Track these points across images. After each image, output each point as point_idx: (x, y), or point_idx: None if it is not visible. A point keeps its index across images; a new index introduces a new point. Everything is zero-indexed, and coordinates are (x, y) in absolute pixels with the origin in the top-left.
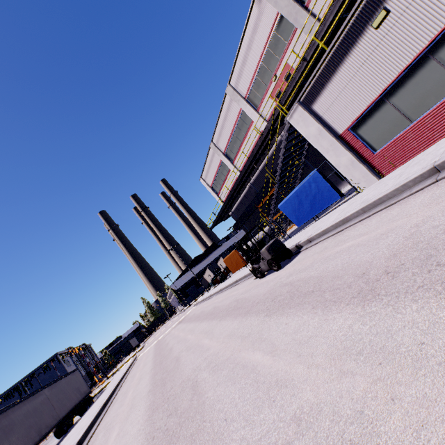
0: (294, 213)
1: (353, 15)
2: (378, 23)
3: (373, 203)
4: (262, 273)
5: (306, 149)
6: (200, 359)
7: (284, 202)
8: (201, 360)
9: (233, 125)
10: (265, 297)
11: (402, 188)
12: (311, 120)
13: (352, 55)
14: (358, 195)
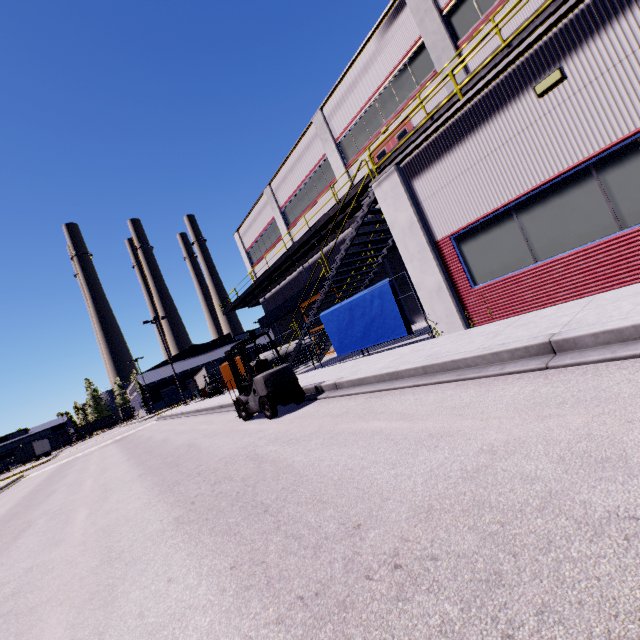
0: (338, 334)
1: (515, 61)
2: (544, 89)
3: (442, 364)
4: (249, 413)
5: (389, 247)
6: (25, 565)
7: (329, 312)
8: (23, 569)
9: (308, 173)
10: (216, 466)
11: (491, 358)
12: (404, 202)
13: (492, 125)
14: (430, 341)
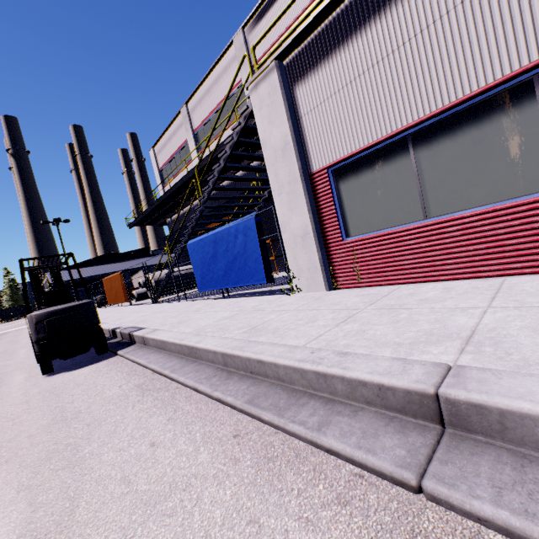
0: (202, 267)
1: None
2: None
3: (246, 360)
4: None
5: None
6: None
7: (196, 241)
8: None
9: (223, 98)
10: None
11: (316, 380)
12: (281, 113)
13: (407, 2)
14: (282, 298)
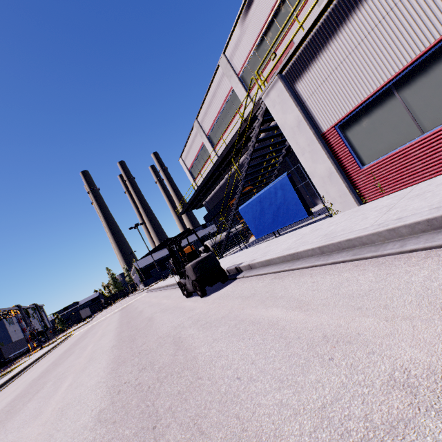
0: (254, 222)
1: None
2: None
3: (337, 244)
4: (188, 292)
5: (287, 148)
6: (10, 438)
7: (245, 205)
8: None
9: (221, 105)
10: (151, 347)
11: (388, 234)
12: (290, 104)
13: (363, 9)
14: (327, 220)
